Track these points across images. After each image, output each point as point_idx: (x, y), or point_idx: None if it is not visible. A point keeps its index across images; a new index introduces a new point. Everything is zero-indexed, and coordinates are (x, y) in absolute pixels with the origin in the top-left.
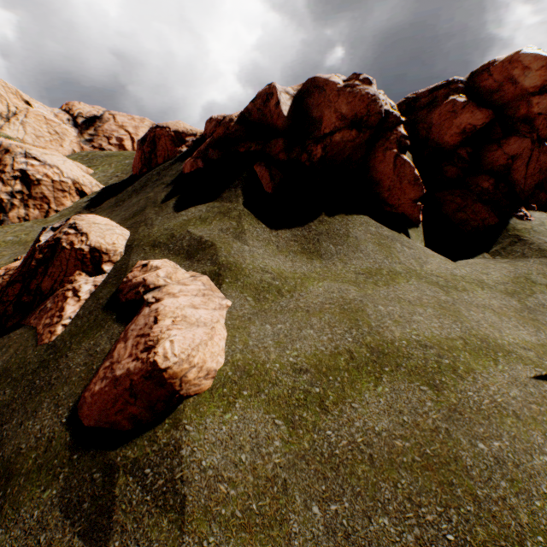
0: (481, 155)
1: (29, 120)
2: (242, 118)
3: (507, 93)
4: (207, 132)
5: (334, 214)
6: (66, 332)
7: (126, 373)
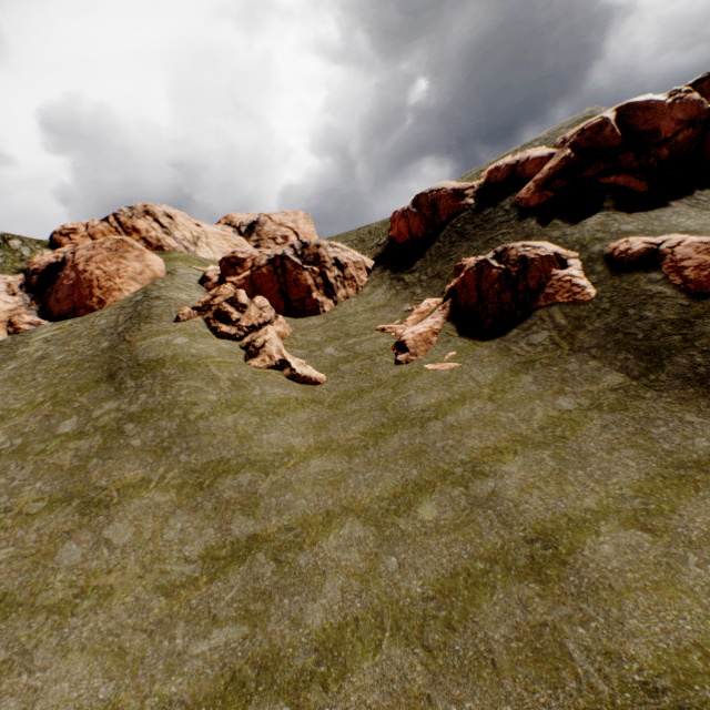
0: None
1: (210, 240)
2: (572, 150)
3: None
4: (497, 179)
5: (701, 190)
6: (600, 289)
7: None
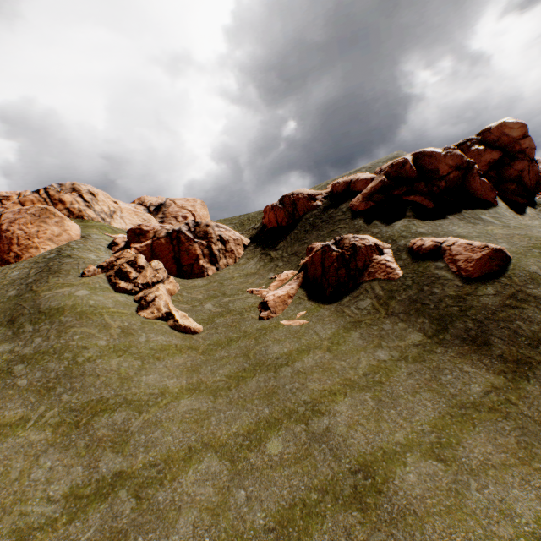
0: (501, 173)
1: (124, 214)
2: (386, 177)
3: (504, 141)
4: (337, 190)
5: (466, 210)
6: (405, 271)
7: (482, 255)
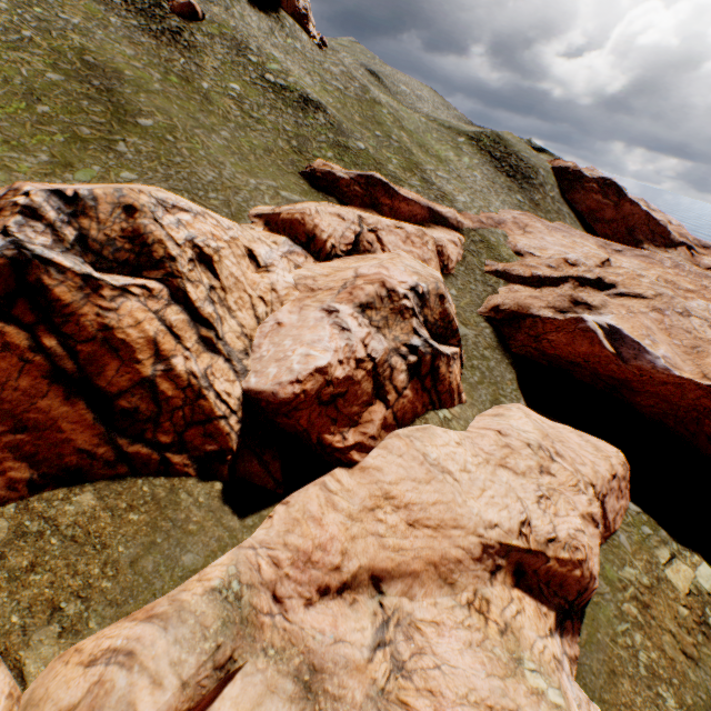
0: None
1: None
2: None
3: None
4: None
5: None
6: None
7: (185, 3)
